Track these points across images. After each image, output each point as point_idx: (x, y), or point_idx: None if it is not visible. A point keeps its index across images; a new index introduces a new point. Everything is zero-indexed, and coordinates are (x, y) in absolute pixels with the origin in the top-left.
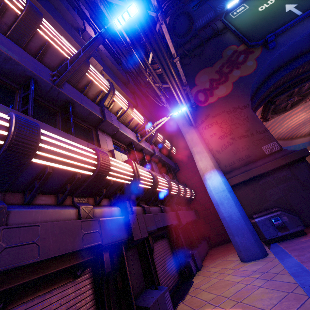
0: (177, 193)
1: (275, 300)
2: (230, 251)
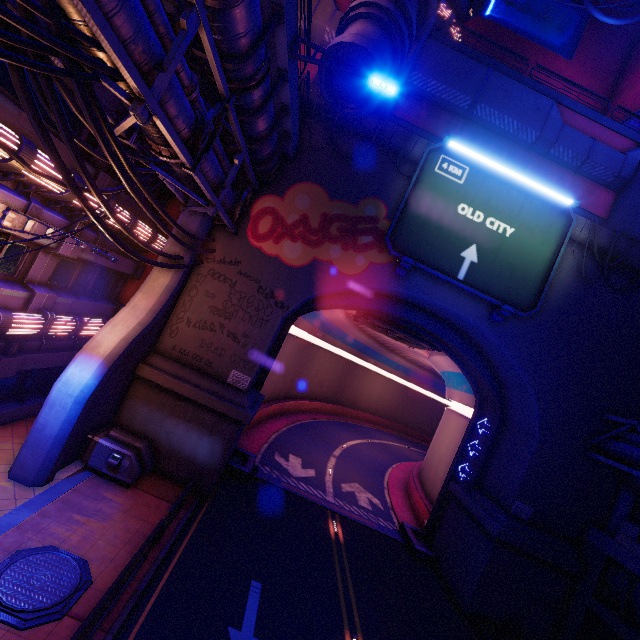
0: (33, 333)
1: None
2: None
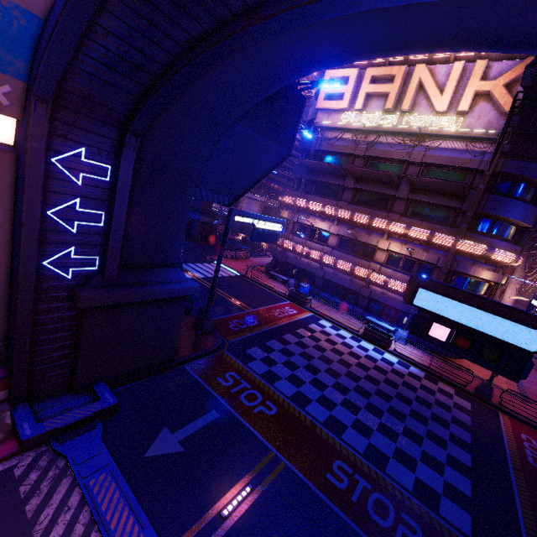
0: None
1: None
2: None
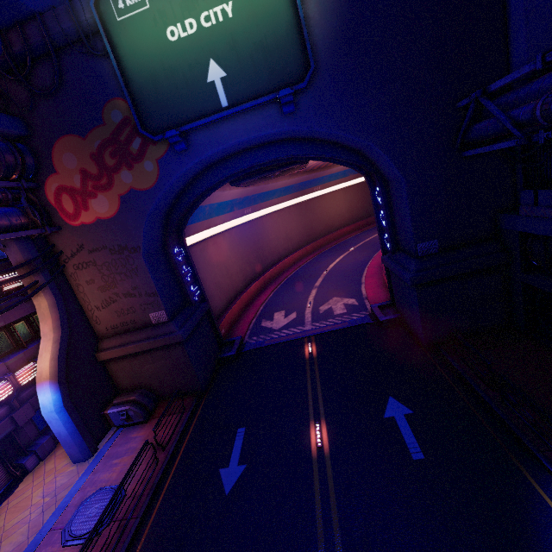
0: (12, 392)
1: (15, 546)
2: None
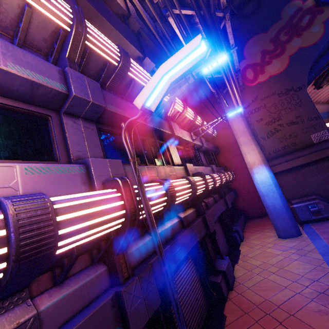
0: (224, 182)
1: (307, 269)
2: (266, 226)
